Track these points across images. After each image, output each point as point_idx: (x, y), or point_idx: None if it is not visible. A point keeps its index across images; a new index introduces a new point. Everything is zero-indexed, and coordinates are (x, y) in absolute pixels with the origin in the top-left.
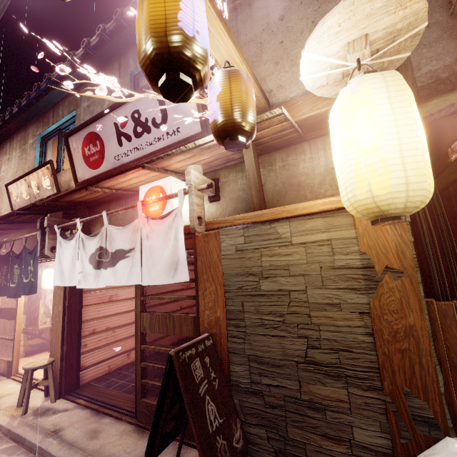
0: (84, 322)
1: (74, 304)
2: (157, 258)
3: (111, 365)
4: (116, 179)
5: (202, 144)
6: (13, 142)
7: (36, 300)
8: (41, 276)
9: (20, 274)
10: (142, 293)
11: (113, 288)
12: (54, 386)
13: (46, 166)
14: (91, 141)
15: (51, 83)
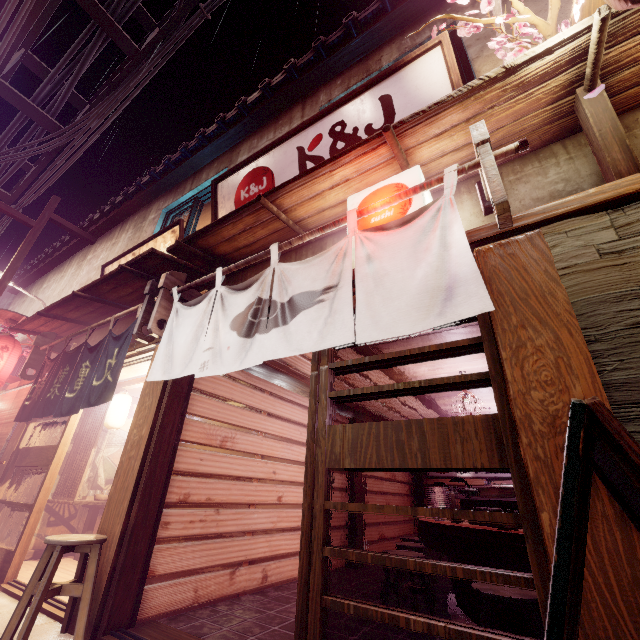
0: (175, 473)
1: (169, 428)
2: (396, 287)
3: (199, 587)
4: (312, 182)
5: (519, 66)
6: (127, 224)
7: (86, 448)
8: (106, 407)
9: (89, 374)
10: (330, 386)
11: (231, 424)
12: (91, 603)
13: (172, 229)
14: (253, 179)
15: (203, 139)
